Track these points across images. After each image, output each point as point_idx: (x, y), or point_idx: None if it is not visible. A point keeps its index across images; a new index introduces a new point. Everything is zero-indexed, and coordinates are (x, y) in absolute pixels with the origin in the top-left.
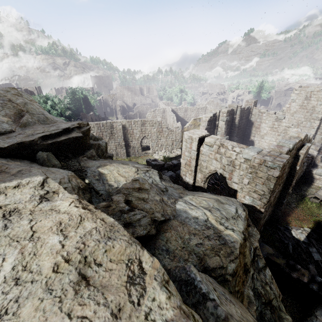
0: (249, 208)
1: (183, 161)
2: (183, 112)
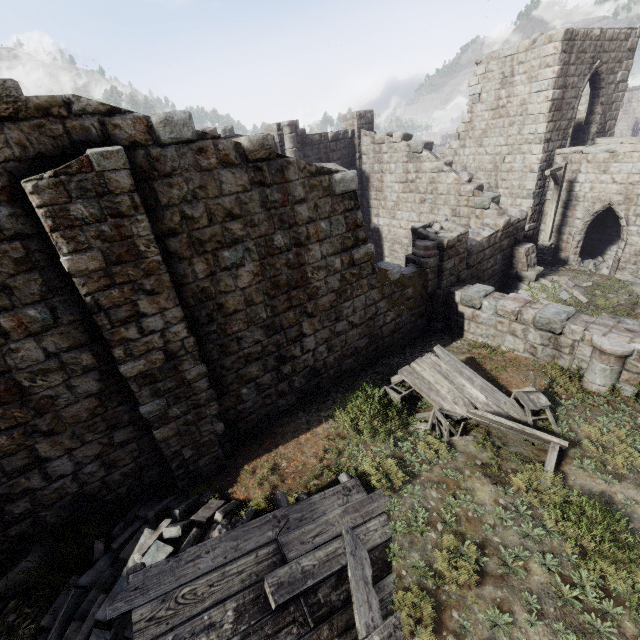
0: None
1: None
2: None
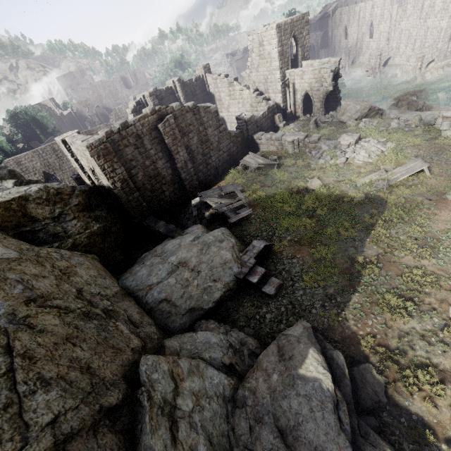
0: (110, 188)
1: (74, 166)
2: None
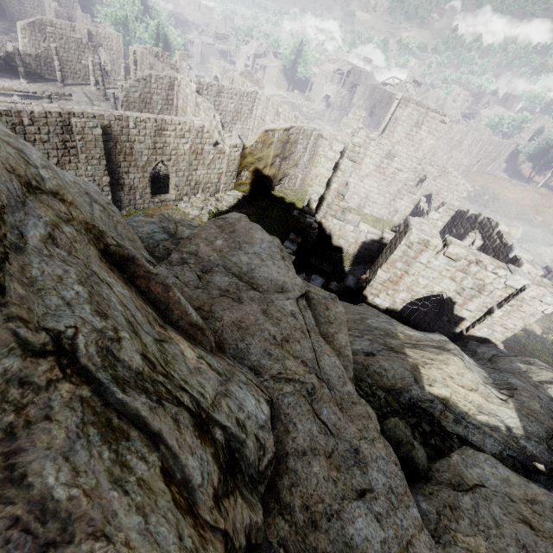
0: (480, 340)
1: (384, 275)
2: (213, 96)
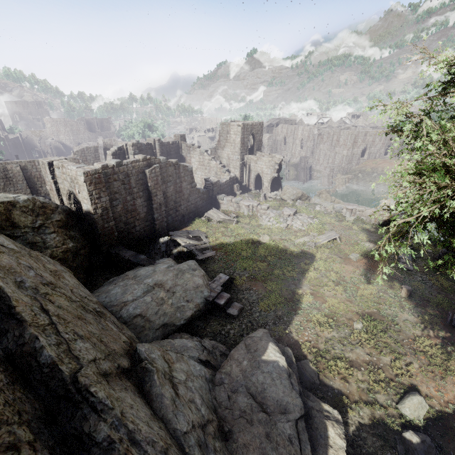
0: (89, 213)
1: (48, 188)
2: None
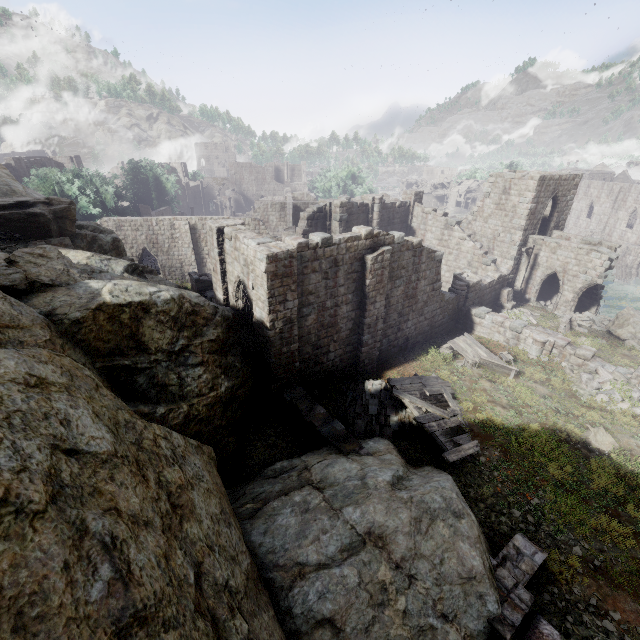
0: (261, 324)
1: (211, 267)
2: None
